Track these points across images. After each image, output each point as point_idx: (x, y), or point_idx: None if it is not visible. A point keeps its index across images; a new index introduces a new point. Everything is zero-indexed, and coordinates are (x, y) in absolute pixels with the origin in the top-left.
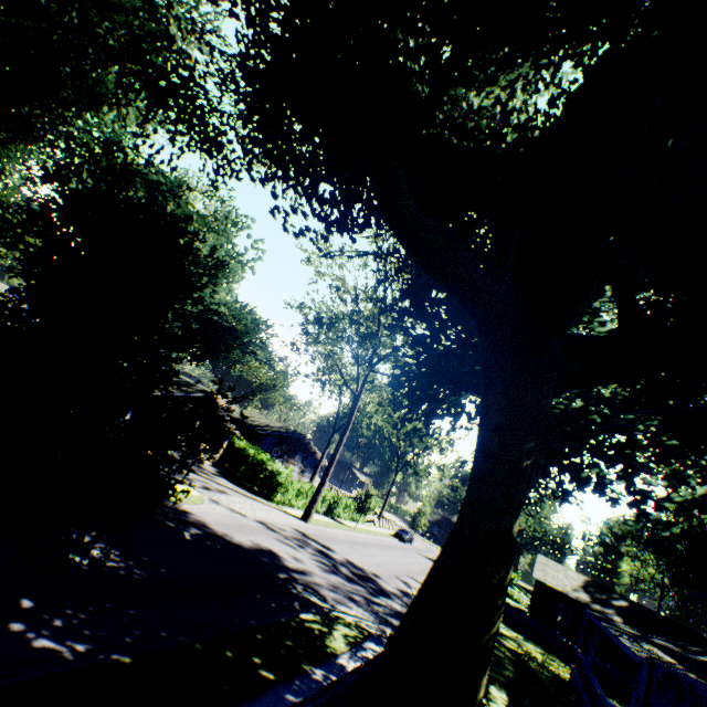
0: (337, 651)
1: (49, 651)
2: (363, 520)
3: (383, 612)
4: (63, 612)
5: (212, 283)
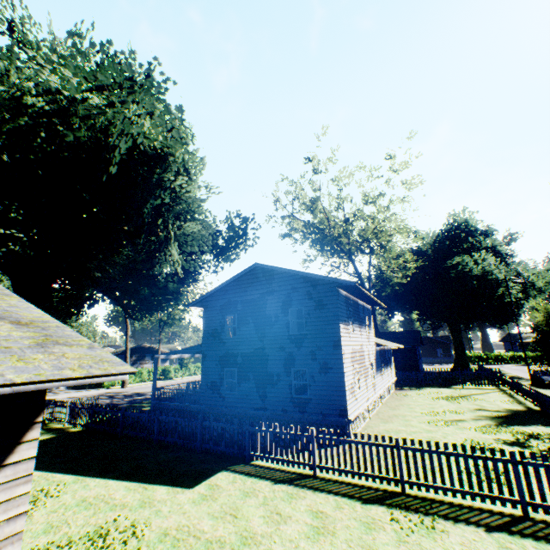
0: None
1: None
2: None
3: (118, 402)
4: None
5: None
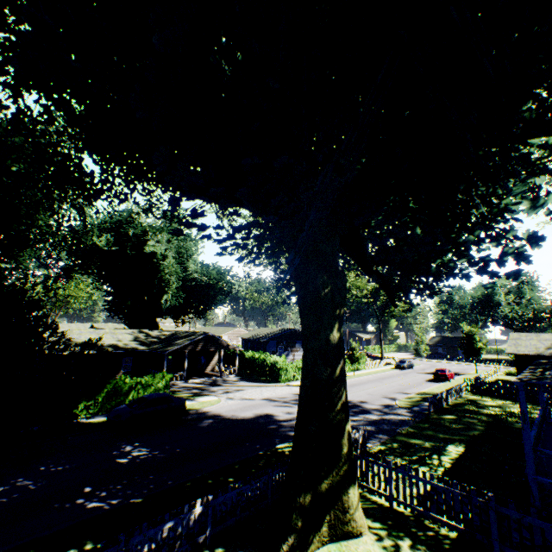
0: None
1: (96, 507)
2: (365, 367)
3: (357, 424)
4: (107, 488)
5: (182, 263)
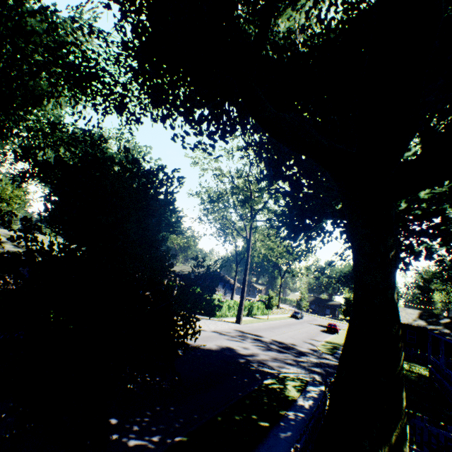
0: (294, 397)
1: (139, 446)
2: (270, 313)
3: (308, 366)
4: (135, 420)
5: None
